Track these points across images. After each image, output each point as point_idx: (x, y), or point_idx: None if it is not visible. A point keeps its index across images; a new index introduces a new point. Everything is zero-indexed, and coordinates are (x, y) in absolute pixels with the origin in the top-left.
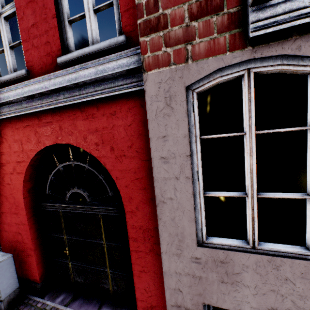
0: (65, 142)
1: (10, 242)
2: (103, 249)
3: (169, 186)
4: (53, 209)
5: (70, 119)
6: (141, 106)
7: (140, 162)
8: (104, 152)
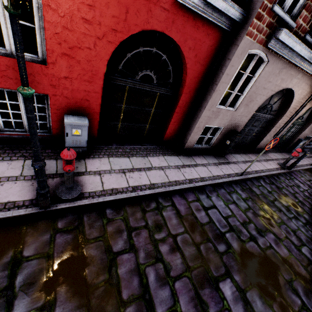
0: (171, 36)
1: (69, 108)
2: (150, 114)
3: (222, 85)
4: (123, 84)
5: (184, 19)
6: (221, 38)
7: (204, 69)
8: (191, 56)
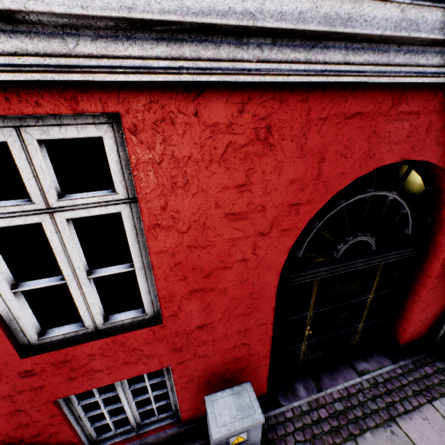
0: (423, 158)
1: (211, 370)
2: (365, 304)
3: None
4: (309, 280)
5: None
6: None
7: None
8: None
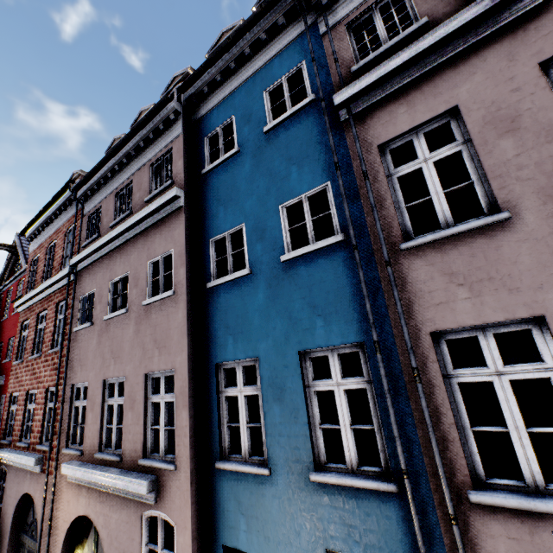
0: None
1: None
2: None
3: None
4: None
5: None
6: None
7: None
8: None
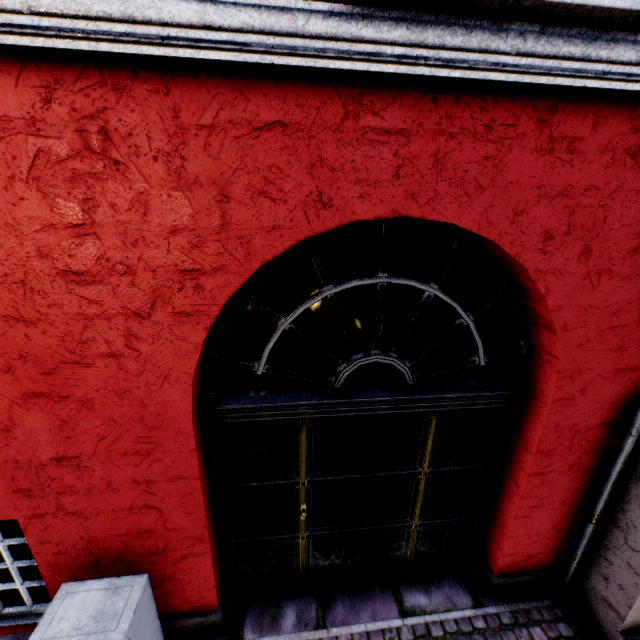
0: (441, 217)
1: (96, 541)
2: (417, 485)
3: None
4: (282, 417)
5: (488, 138)
6: None
7: (639, 288)
8: (561, 259)
